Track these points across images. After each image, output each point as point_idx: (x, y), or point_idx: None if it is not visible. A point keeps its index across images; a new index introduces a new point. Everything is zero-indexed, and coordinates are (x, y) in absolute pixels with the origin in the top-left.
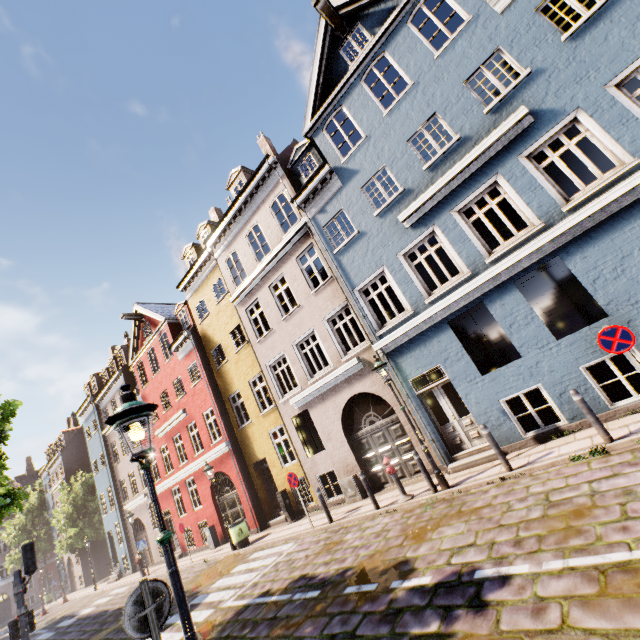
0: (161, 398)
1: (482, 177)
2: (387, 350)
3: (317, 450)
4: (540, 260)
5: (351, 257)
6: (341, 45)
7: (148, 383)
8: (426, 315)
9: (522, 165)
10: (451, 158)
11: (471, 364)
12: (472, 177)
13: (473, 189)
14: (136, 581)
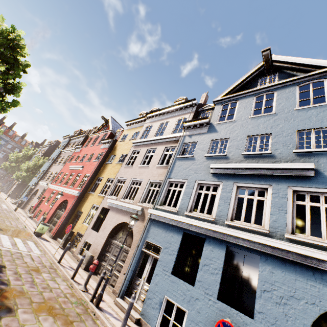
0: (84, 155)
1: (263, 180)
2: (152, 217)
3: None
4: (249, 248)
5: (180, 164)
6: (262, 77)
7: (86, 147)
8: (178, 218)
9: (287, 192)
10: (258, 159)
11: (172, 262)
12: (258, 176)
13: (253, 182)
14: (11, 209)
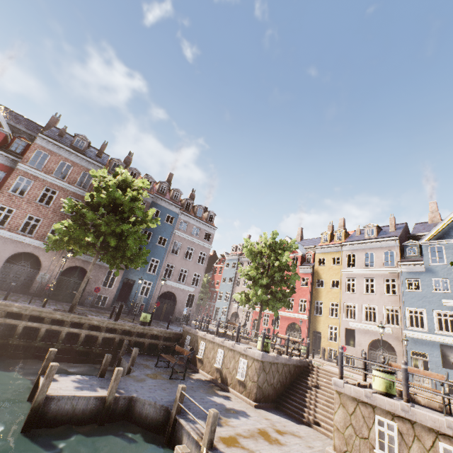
0: None
1: None
2: (408, 335)
3: (345, 344)
4: None
5: (412, 296)
6: None
7: None
8: (432, 336)
9: None
10: None
11: (440, 361)
12: None
13: None
14: (234, 334)
